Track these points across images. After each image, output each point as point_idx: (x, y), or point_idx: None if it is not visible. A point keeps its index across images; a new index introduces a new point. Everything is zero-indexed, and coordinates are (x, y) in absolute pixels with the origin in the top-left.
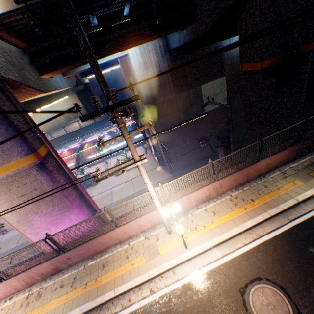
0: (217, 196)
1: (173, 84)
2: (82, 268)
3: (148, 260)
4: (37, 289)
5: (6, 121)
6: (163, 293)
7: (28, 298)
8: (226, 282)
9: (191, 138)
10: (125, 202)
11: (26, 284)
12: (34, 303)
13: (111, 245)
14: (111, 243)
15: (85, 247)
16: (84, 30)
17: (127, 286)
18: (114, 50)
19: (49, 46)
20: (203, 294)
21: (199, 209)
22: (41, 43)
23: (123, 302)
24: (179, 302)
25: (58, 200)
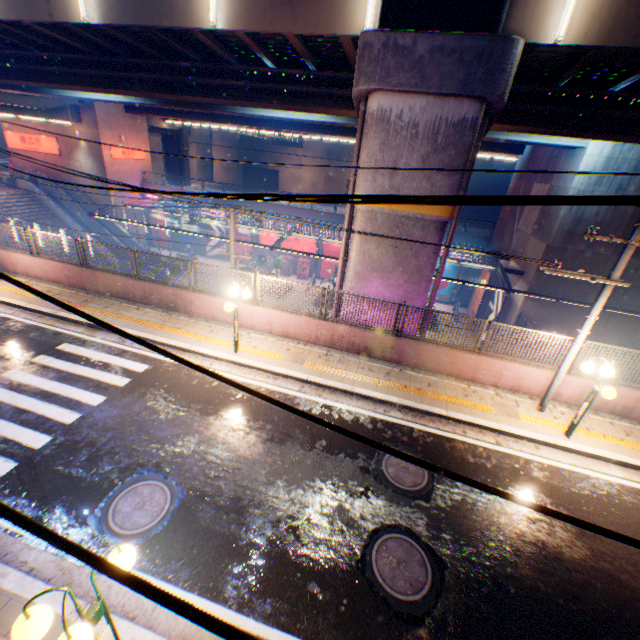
0: (639, 420)
1: (623, 234)
2: (396, 370)
3: (499, 414)
4: (336, 355)
5: (465, 158)
6: (515, 453)
7: (326, 356)
8: (623, 500)
9: None
10: (519, 328)
11: (327, 342)
12: (335, 364)
13: (443, 372)
14: (446, 368)
15: (419, 348)
16: (592, 92)
17: (466, 418)
18: (604, 135)
19: (528, 92)
20: (581, 488)
21: (599, 417)
22: (522, 85)
23: (454, 428)
24: (540, 473)
25: (416, 278)
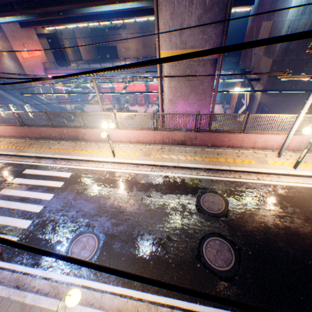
0: None
1: None
2: (199, 149)
3: (257, 163)
4: (166, 147)
5: (225, 12)
6: (268, 182)
7: (161, 149)
8: None
9: (291, 112)
10: (265, 115)
11: (160, 142)
12: (167, 152)
13: (224, 146)
14: (226, 143)
15: (210, 136)
16: None
17: (240, 169)
18: None
19: None
20: (304, 195)
21: (310, 154)
22: None
23: (234, 175)
24: (282, 191)
25: (203, 96)
